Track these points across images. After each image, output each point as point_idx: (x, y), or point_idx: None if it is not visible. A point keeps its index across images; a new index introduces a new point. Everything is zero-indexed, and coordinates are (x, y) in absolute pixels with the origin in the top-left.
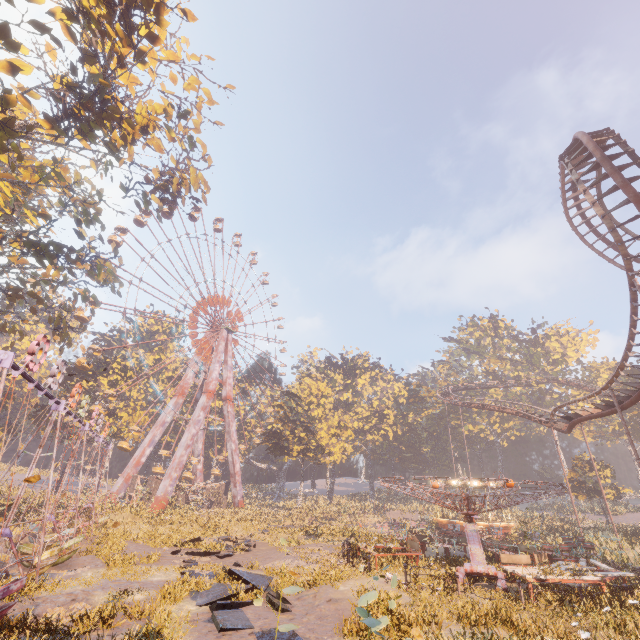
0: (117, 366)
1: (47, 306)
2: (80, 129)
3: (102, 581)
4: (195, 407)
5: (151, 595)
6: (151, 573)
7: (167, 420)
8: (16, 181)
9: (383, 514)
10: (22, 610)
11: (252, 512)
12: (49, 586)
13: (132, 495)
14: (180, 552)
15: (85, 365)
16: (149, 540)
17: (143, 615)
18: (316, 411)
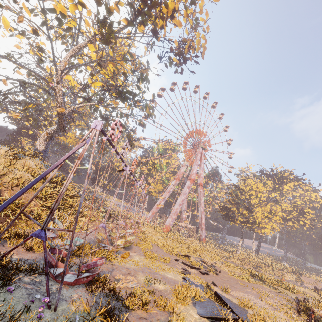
0: (151, 162)
1: (126, 129)
2: (140, 23)
3: (142, 266)
4: (183, 186)
5: (167, 288)
6: (166, 270)
7: (170, 190)
8: (114, 60)
9: (299, 277)
10: (106, 269)
11: (210, 247)
12: (119, 259)
13: (155, 221)
14: (178, 260)
15: None
16: (163, 247)
17: (165, 309)
18: (254, 200)
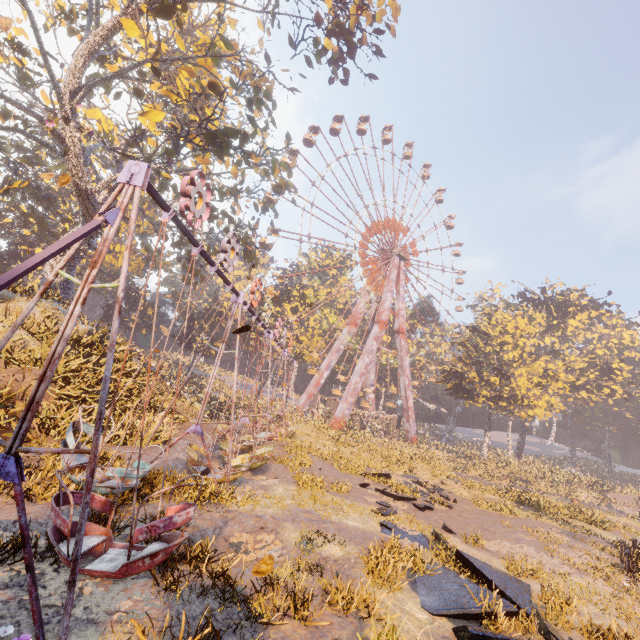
0: (297, 294)
1: (236, 225)
2: None
3: (292, 507)
4: (366, 338)
5: (351, 553)
6: (344, 512)
7: (341, 347)
8: (189, 57)
9: (604, 494)
10: (211, 524)
11: (428, 451)
12: (240, 497)
13: (314, 411)
14: (368, 485)
15: (271, 288)
16: (334, 461)
17: (350, 610)
18: (511, 353)
